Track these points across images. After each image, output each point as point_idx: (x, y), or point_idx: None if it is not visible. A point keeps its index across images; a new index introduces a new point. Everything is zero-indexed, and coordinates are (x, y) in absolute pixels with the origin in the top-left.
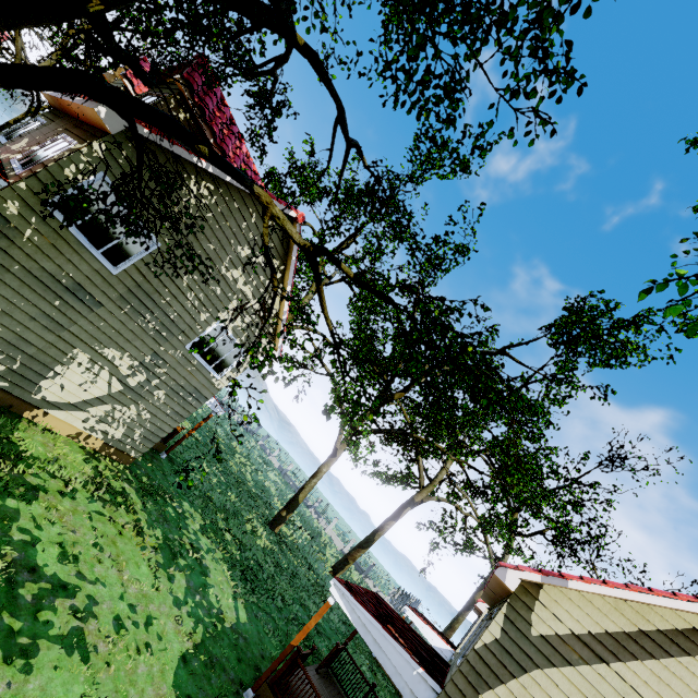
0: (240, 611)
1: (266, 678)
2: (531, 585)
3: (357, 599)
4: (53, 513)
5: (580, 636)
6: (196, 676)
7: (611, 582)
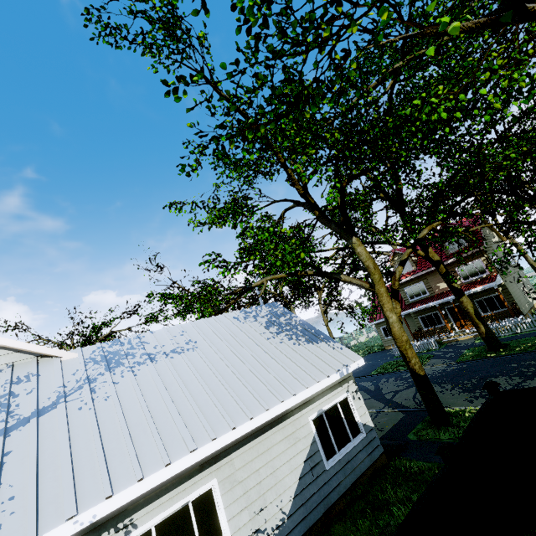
0: None
1: None
2: None
3: None
4: None
5: None
6: None
7: None
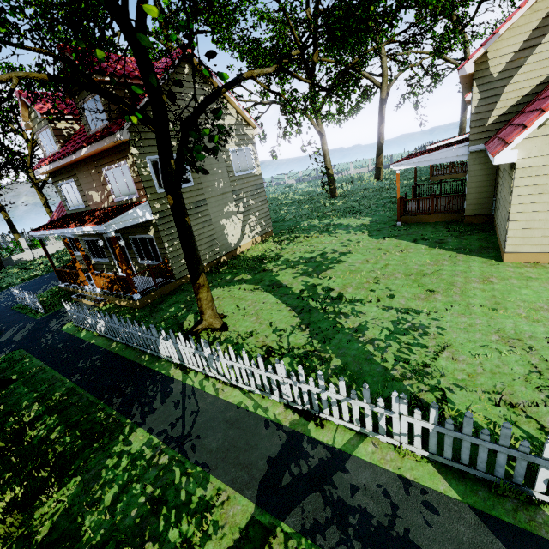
0: (366, 219)
1: (400, 215)
2: (481, 58)
3: (407, 159)
4: (290, 253)
5: (520, 49)
6: (379, 235)
7: (523, 3)
